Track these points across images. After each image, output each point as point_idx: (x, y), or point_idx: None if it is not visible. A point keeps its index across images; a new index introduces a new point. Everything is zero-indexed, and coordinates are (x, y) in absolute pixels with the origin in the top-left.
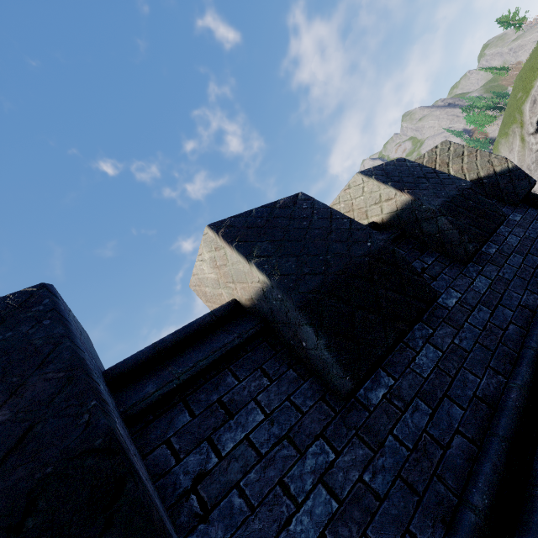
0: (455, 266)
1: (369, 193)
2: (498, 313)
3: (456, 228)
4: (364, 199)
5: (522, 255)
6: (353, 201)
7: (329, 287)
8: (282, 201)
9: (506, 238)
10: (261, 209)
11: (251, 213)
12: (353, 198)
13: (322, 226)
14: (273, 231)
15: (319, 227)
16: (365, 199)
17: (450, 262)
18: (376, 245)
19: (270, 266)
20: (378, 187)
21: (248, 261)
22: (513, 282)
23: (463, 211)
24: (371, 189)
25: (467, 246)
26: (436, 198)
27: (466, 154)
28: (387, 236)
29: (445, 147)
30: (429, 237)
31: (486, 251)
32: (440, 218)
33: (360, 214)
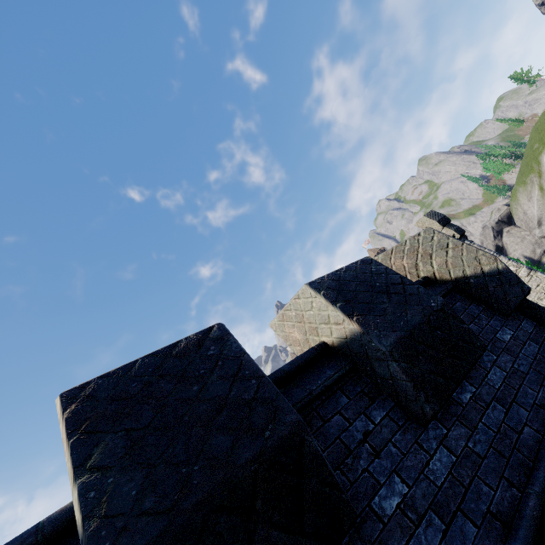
0: (410, 428)
1: (318, 310)
2: (454, 530)
3: (410, 379)
4: (313, 314)
5: (504, 407)
6: (303, 313)
7: (169, 542)
8: (185, 342)
9: (487, 373)
10: (148, 360)
11: (132, 369)
12: (303, 310)
13: (216, 394)
14: (143, 407)
15: (212, 397)
16: (314, 315)
17: (405, 420)
18: (276, 435)
19: (98, 492)
20: (326, 307)
21: (74, 478)
22: (485, 462)
23: (425, 349)
24: (320, 306)
25: (424, 407)
26: (390, 332)
27: (450, 246)
28: (329, 375)
29: (429, 236)
30: (381, 380)
31: (457, 398)
32: (392, 363)
33: (311, 329)
